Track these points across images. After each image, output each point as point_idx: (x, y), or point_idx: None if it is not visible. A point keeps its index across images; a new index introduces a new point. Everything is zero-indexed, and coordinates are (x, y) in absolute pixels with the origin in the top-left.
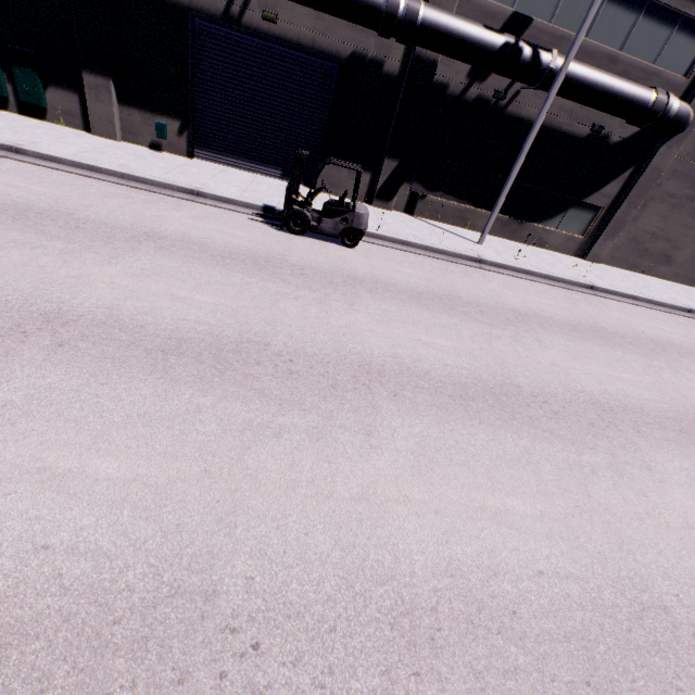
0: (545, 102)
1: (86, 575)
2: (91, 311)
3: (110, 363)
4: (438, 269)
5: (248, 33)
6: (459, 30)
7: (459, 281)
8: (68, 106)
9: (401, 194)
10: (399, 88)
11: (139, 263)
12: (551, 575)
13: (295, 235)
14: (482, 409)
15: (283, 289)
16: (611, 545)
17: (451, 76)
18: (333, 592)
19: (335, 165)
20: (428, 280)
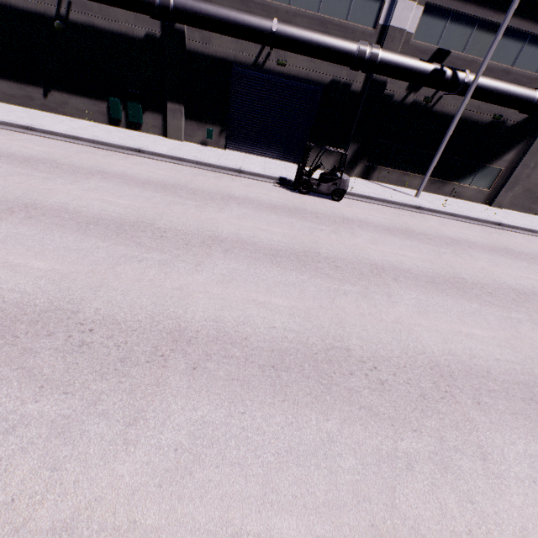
0: (462, 103)
1: (295, 338)
2: (228, 235)
3: (252, 259)
4: (394, 214)
5: (266, 73)
6: (404, 64)
7: (410, 221)
8: (155, 122)
9: (359, 166)
10: (360, 99)
11: (234, 212)
12: (503, 360)
13: (303, 194)
14: (446, 289)
15: (312, 225)
16: (535, 353)
17: (395, 90)
18: (399, 355)
19: (316, 149)
20: (390, 220)
